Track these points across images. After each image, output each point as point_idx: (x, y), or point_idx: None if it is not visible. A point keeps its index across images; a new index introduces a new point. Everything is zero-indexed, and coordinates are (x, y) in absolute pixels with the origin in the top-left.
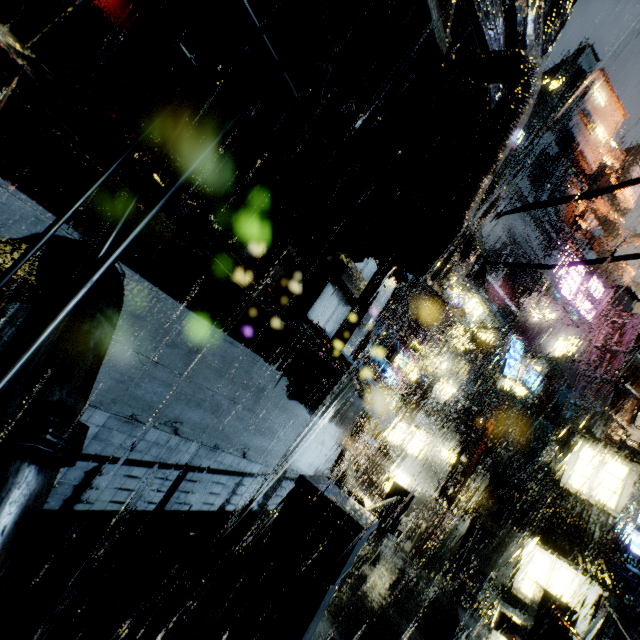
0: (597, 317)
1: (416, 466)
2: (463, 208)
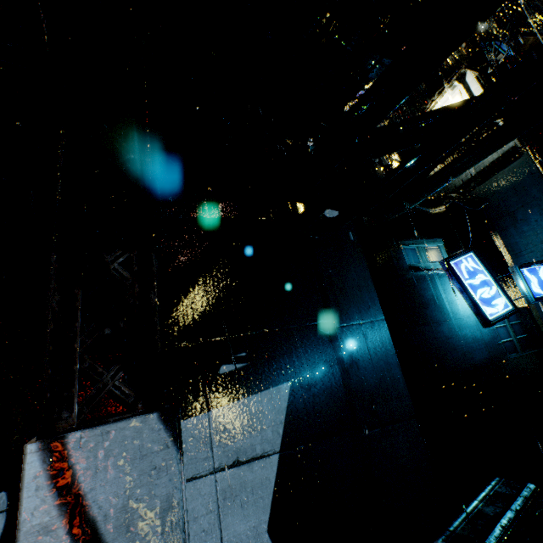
0: None
1: None
2: None
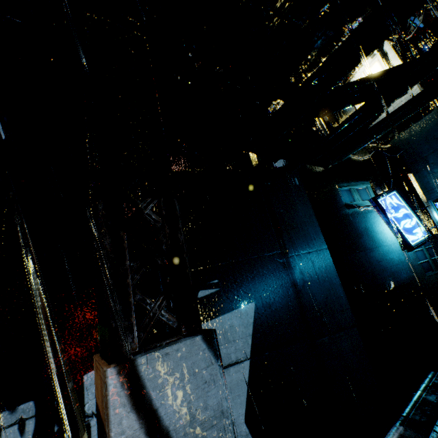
0: None
1: None
2: None
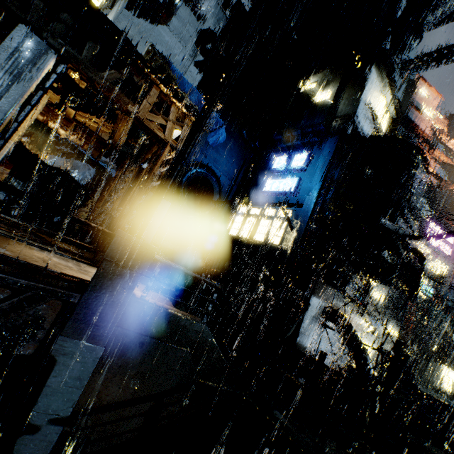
0: (453, 252)
1: (375, 339)
2: (418, 293)
